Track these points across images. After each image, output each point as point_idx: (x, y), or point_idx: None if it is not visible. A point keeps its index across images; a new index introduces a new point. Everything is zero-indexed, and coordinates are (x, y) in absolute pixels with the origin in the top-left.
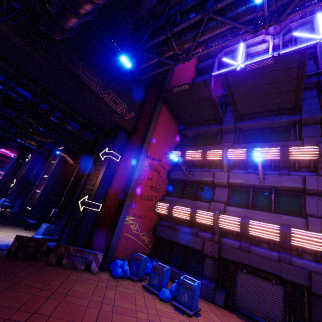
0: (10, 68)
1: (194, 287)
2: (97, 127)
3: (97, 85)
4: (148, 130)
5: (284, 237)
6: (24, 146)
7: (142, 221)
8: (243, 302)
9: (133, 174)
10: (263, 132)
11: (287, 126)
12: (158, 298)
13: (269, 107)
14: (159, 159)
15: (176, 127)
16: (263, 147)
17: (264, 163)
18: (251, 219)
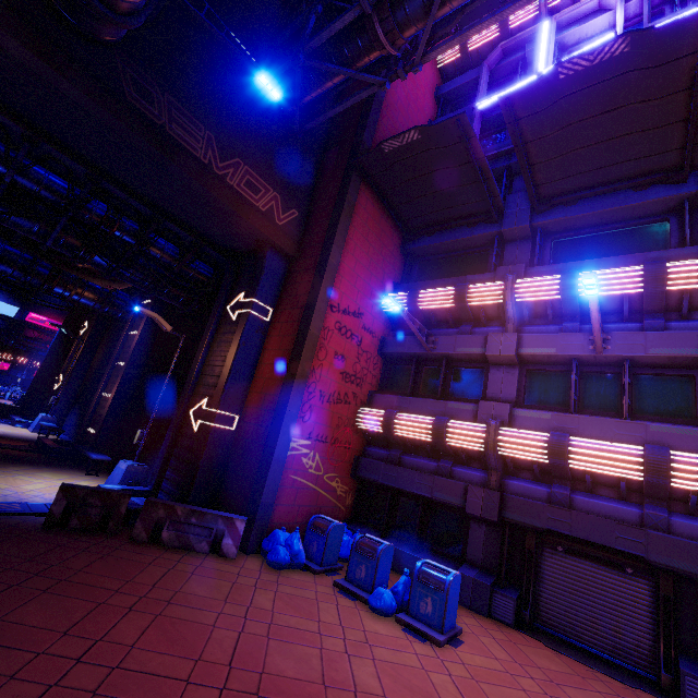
0: (12, 122)
1: (447, 584)
2: (218, 248)
3: (208, 147)
4: (329, 246)
5: (653, 471)
6: (74, 305)
7: (328, 448)
8: (558, 615)
9: (301, 346)
10: (601, 233)
11: (660, 213)
12: (369, 608)
13: (616, 170)
14: (358, 313)
15: (394, 237)
16: (603, 267)
17: (604, 305)
18: (575, 435)
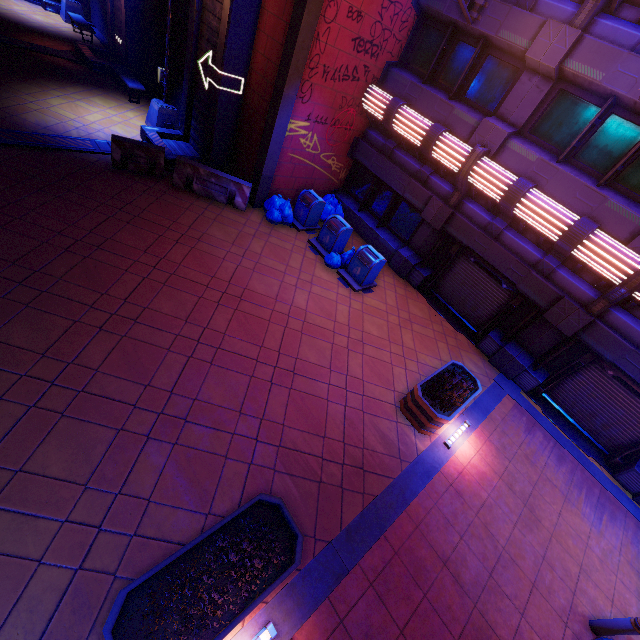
0: None
1: (372, 265)
2: None
3: None
4: None
5: (565, 241)
6: None
7: (327, 129)
8: (447, 291)
9: (302, 3)
10: None
11: None
12: (324, 262)
13: None
14: None
15: None
16: None
17: None
18: (541, 186)
